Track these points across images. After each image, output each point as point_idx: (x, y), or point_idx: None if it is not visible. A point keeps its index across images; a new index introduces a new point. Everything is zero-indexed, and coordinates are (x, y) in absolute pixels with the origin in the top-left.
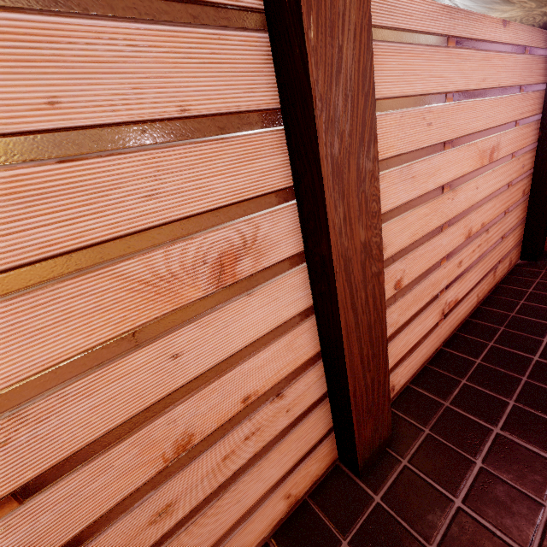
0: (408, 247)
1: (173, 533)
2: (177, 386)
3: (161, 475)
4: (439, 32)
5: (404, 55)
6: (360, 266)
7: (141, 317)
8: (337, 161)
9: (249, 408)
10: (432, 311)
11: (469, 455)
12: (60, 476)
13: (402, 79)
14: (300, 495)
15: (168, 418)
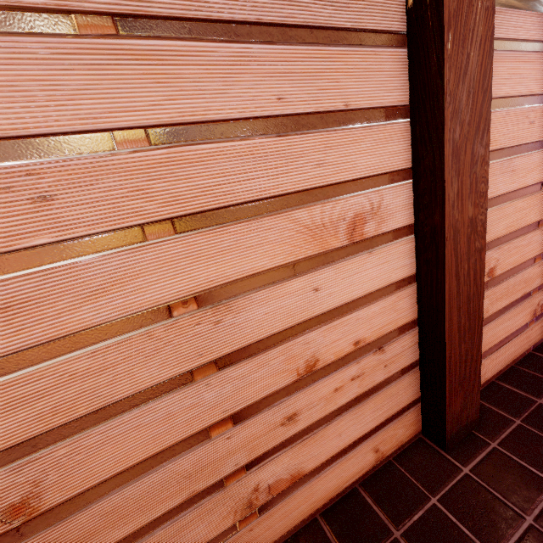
0: (504, 237)
1: (294, 441)
2: (314, 315)
3: (293, 385)
4: None
5: (512, 61)
6: (466, 239)
7: (301, 253)
8: (456, 144)
9: (357, 352)
10: (523, 309)
11: None
12: (240, 359)
13: (508, 81)
14: (386, 454)
15: (305, 339)
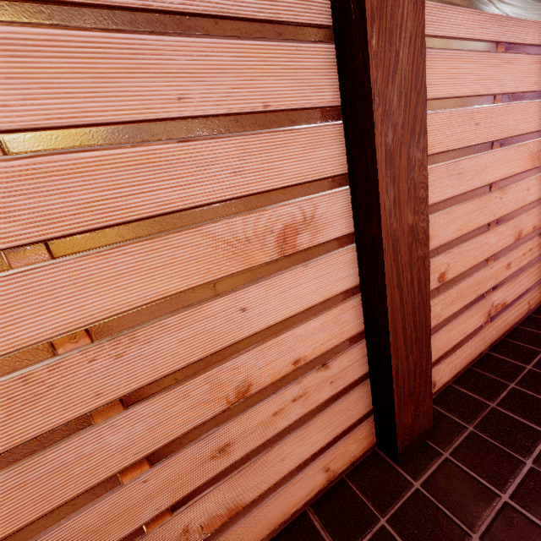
0: (453, 241)
1: (228, 473)
2: (242, 337)
3: (223, 415)
4: (488, 39)
5: (453, 60)
6: (407, 247)
7: (221, 271)
8: (390, 149)
9: (298, 371)
10: (478, 311)
11: (518, 455)
12: (153, 393)
13: (450, 81)
14: (338, 472)
15: (233, 364)
